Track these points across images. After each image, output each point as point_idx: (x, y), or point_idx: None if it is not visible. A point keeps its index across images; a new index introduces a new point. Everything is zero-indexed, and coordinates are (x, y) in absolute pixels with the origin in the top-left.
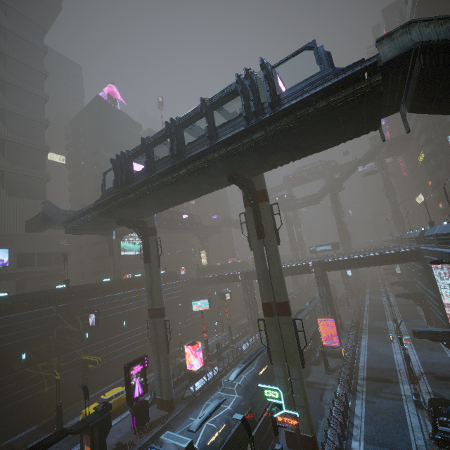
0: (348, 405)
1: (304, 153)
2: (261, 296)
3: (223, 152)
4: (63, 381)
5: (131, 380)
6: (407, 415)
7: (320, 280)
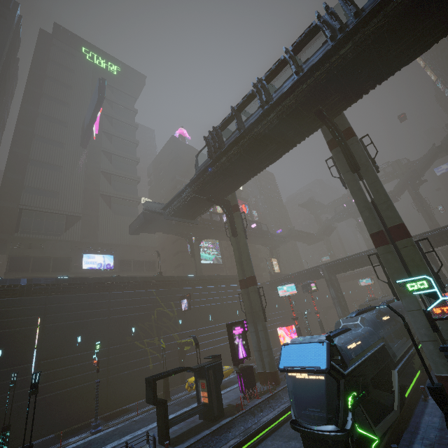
0: None
1: (391, 68)
2: (368, 227)
3: (311, 80)
4: (164, 361)
5: (234, 339)
6: None
7: None
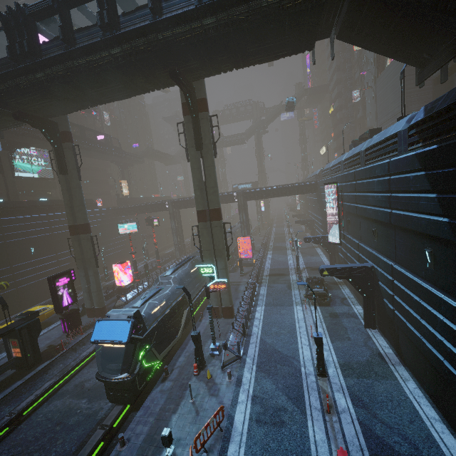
0: (256, 289)
1: (248, 61)
2: (197, 205)
3: (169, 34)
4: None
5: (57, 290)
6: (292, 289)
7: (242, 209)
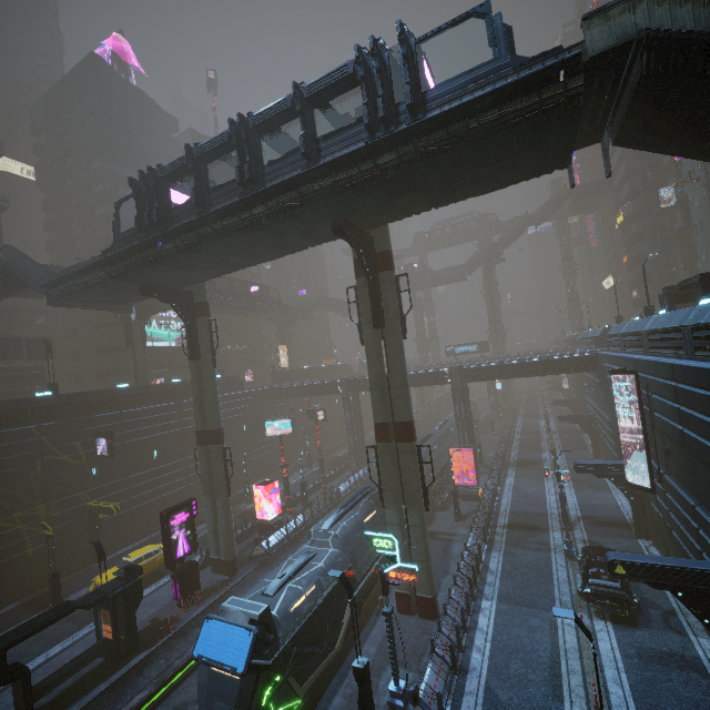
0: (481, 558)
1: (454, 196)
2: (374, 413)
3: (329, 182)
4: (58, 539)
5: (171, 533)
6: (554, 568)
7: (458, 394)
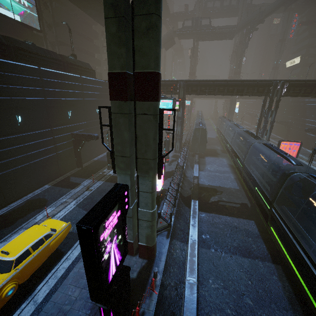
0: None
1: None
2: None
3: None
4: None
5: (101, 254)
6: None
7: (264, 105)
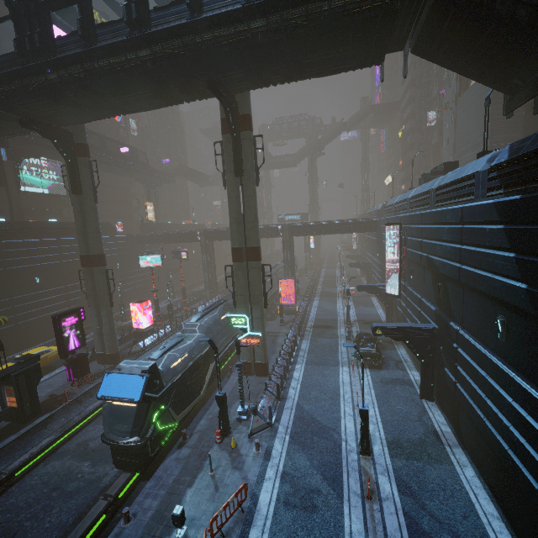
0: (296, 343)
1: (303, 73)
2: (232, 241)
3: (209, 37)
4: None
5: (63, 332)
6: (339, 346)
7: (287, 245)
